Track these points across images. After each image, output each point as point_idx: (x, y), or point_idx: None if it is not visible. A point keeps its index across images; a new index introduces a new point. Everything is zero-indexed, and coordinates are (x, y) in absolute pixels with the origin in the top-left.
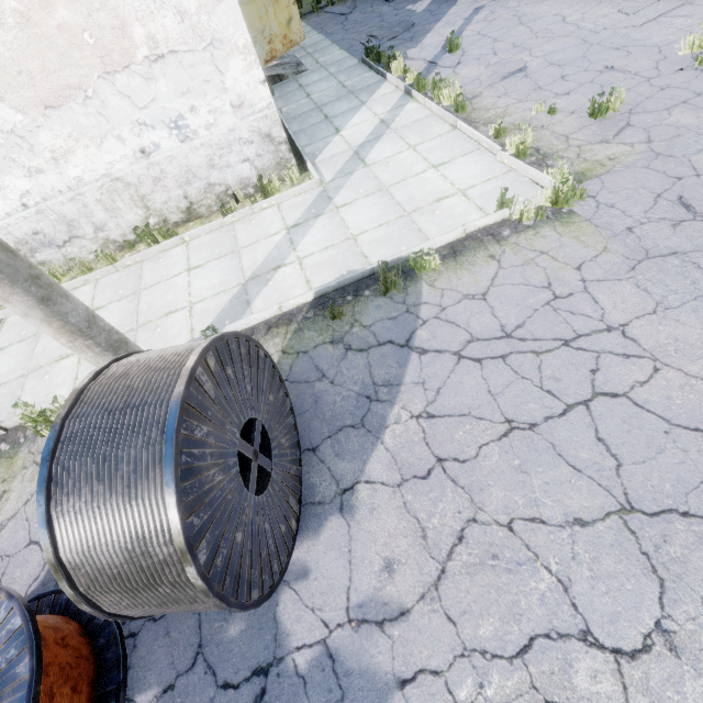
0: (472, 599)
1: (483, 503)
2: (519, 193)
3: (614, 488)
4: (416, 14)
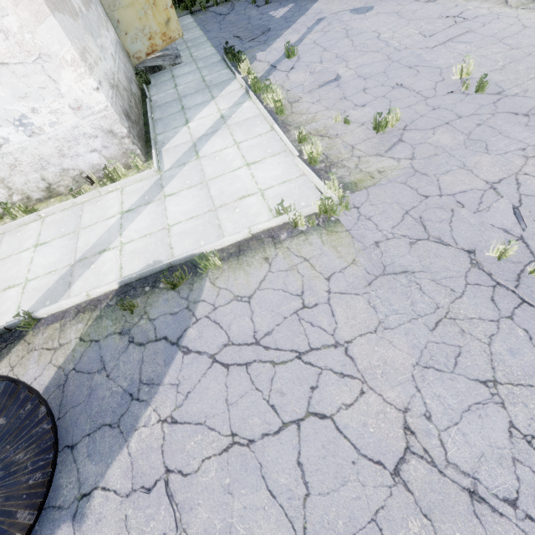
0: None
1: (189, 524)
2: (303, 198)
3: (297, 520)
4: (274, 20)
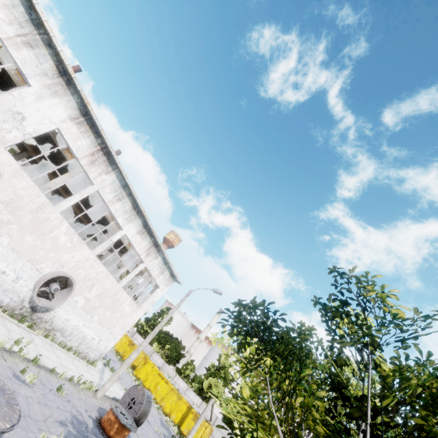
0: None
1: None
2: None
3: None
4: None
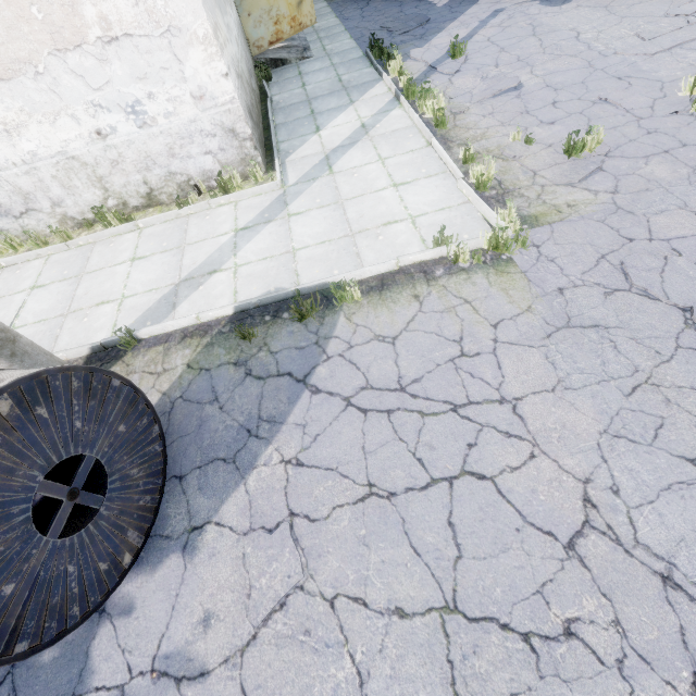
0: (271, 673)
1: (316, 571)
2: (466, 230)
3: (446, 581)
4: (436, 9)
